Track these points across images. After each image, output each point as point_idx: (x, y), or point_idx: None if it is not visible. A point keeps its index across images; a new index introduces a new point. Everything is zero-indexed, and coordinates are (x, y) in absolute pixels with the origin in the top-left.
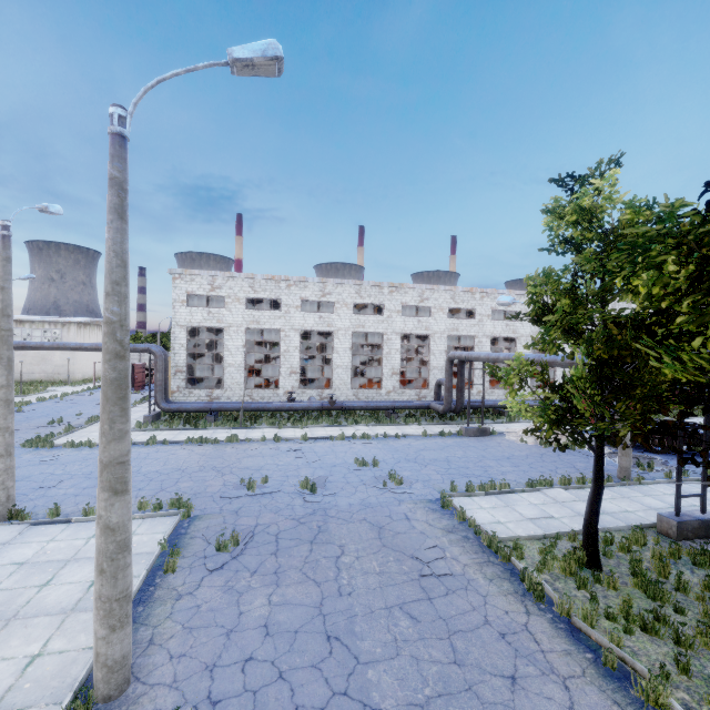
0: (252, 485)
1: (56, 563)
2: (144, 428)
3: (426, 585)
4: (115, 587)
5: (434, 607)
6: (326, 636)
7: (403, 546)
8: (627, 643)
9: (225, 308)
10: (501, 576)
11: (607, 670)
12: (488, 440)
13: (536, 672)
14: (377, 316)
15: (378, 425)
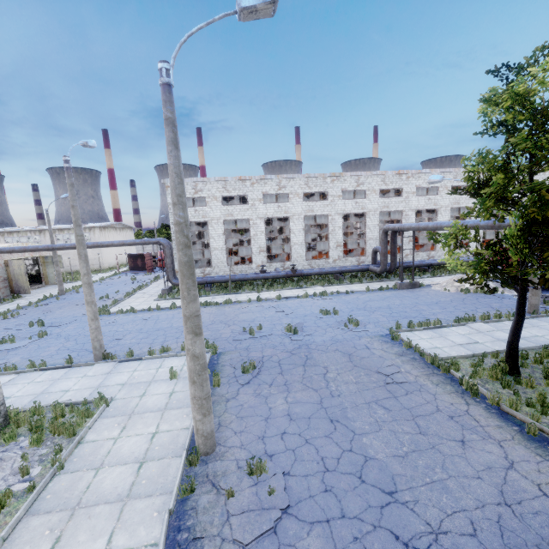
0: (252, 331)
1: (143, 383)
2: (164, 298)
3: (391, 389)
4: (203, 391)
5: (399, 402)
6: (330, 420)
7: (368, 365)
8: (543, 421)
9: (207, 206)
10: (444, 382)
11: (530, 436)
12: (418, 291)
13: (478, 438)
14: (323, 202)
15: (331, 285)
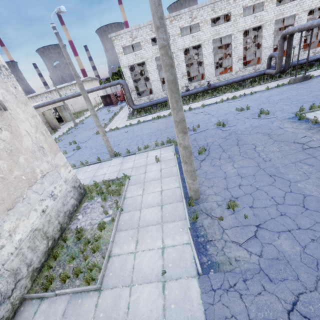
0: (194, 129)
1: (142, 166)
2: (131, 118)
3: (308, 152)
4: (191, 167)
5: (318, 160)
6: (269, 175)
7: (285, 139)
8: None
9: (142, 49)
10: None
11: None
12: (310, 82)
13: None
14: (227, 23)
15: (237, 91)
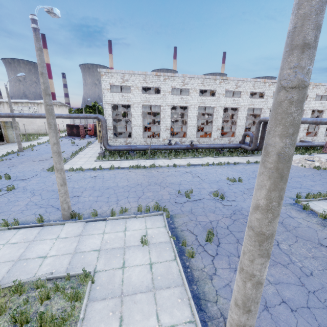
0: (188, 195)
1: (117, 250)
2: (102, 160)
3: None
4: (254, 318)
5: None
6: None
7: (307, 236)
8: None
9: (131, 93)
10: None
11: None
12: None
13: None
14: (212, 97)
15: (218, 157)
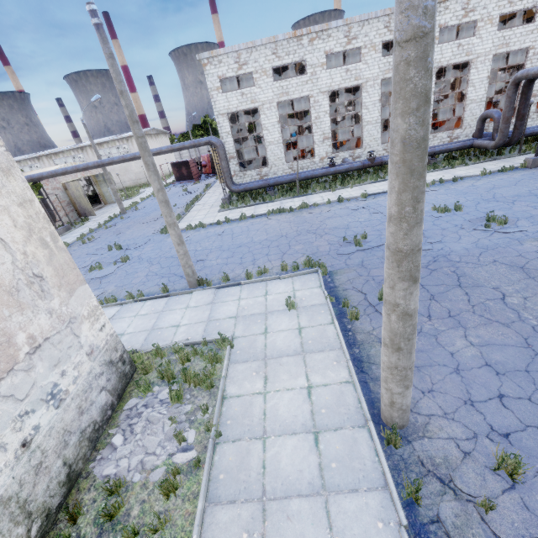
0: (358, 242)
1: (258, 316)
2: (228, 208)
3: None
4: (409, 359)
5: None
6: None
7: None
8: None
9: (255, 86)
10: None
11: None
12: None
13: None
14: None
15: None
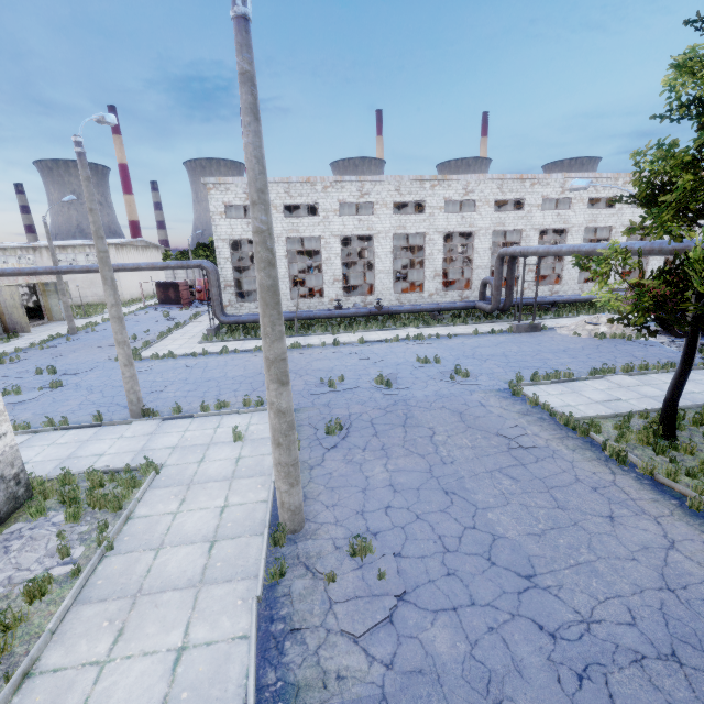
0: (332, 383)
1: (199, 446)
2: (211, 340)
3: (516, 455)
4: (290, 456)
5: (528, 470)
6: (444, 491)
7: (486, 427)
8: None
9: None
10: (583, 447)
11: (692, 512)
12: (540, 336)
13: (630, 513)
14: (419, 215)
15: (427, 327)
